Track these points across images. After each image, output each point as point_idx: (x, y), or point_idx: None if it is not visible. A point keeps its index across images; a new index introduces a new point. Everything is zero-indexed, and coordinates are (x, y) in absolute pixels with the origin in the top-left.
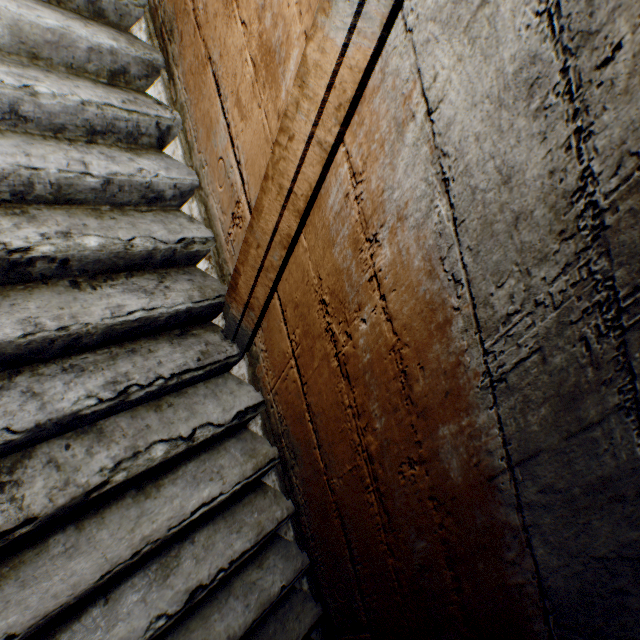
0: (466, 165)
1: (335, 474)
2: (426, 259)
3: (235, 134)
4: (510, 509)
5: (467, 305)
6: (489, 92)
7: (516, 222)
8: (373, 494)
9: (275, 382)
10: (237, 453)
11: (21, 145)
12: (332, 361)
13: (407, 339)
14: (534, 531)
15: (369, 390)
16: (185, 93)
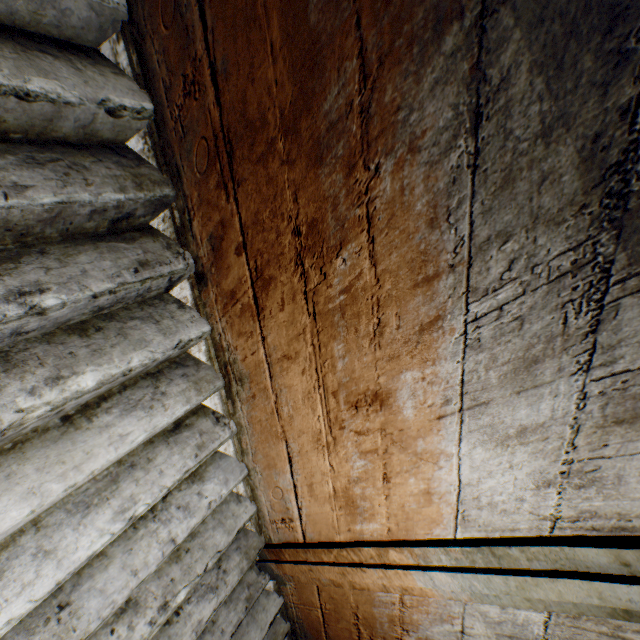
0: None
1: None
2: None
3: (301, 494)
4: None
5: None
6: None
7: None
8: None
9: (299, 603)
10: None
11: (125, 560)
12: (354, 634)
13: None
14: None
15: None
16: (247, 423)
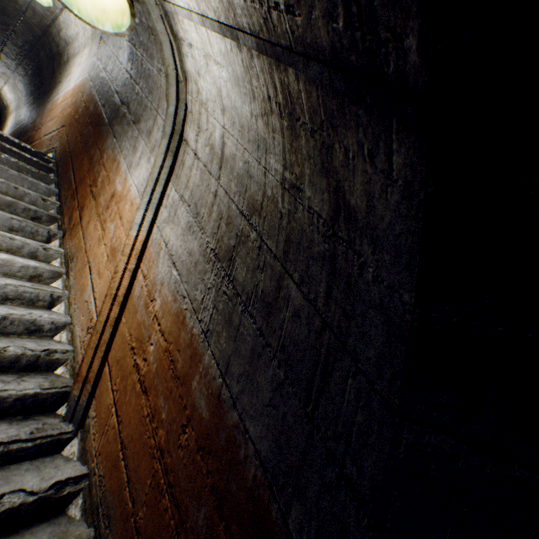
0: (179, 255)
1: (140, 504)
2: (173, 295)
3: (96, 286)
4: (232, 410)
5: (190, 305)
6: (181, 233)
7: (196, 265)
8: (167, 493)
9: (100, 441)
10: (45, 536)
11: None
12: (137, 386)
13: (171, 339)
14: (245, 415)
15: (158, 390)
16: (74, 280)
